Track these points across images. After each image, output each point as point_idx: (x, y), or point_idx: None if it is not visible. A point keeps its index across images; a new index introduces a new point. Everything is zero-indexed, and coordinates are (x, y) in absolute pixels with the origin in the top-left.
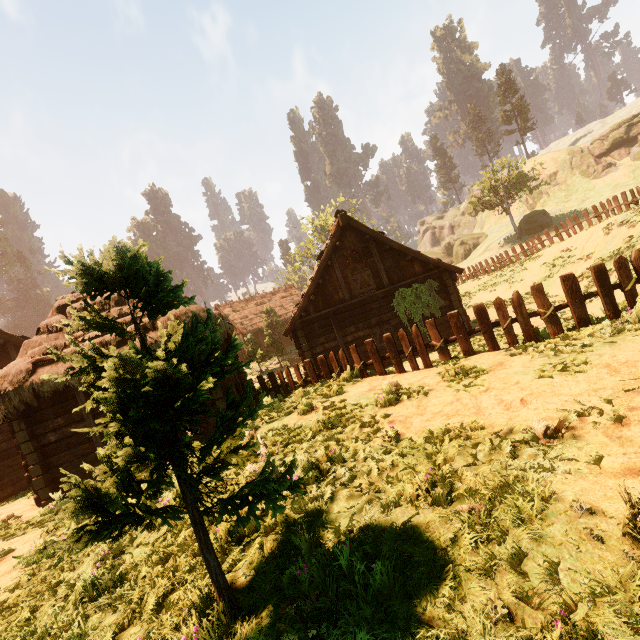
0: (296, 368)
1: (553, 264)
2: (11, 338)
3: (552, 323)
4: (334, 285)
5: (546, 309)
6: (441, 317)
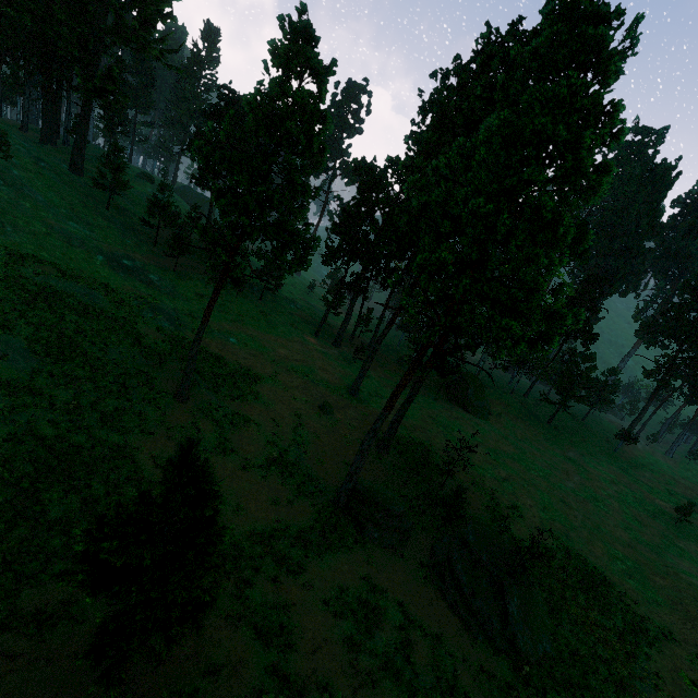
0: None
1: None
2: None
3: None
4: None
5: None
6: None
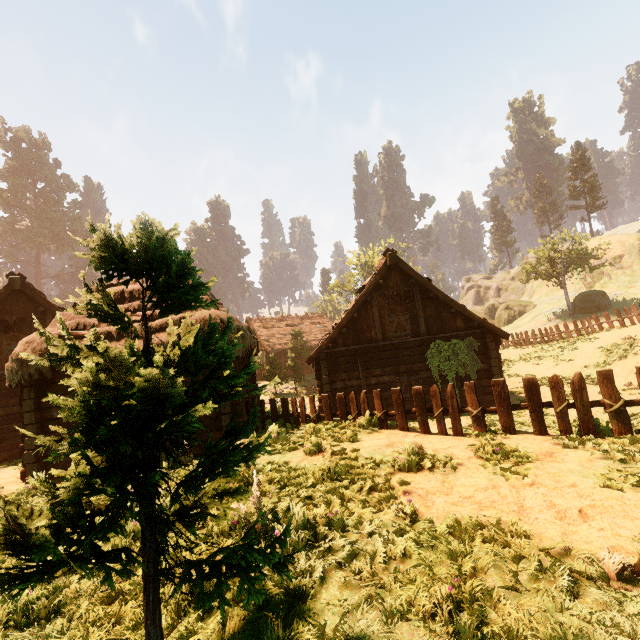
0: (312, 400)
1: (611, 350)
2: (52, 307)
3: (619, 419)
4: (368, 322)
5: (613, 401)
6: (476, 380)
